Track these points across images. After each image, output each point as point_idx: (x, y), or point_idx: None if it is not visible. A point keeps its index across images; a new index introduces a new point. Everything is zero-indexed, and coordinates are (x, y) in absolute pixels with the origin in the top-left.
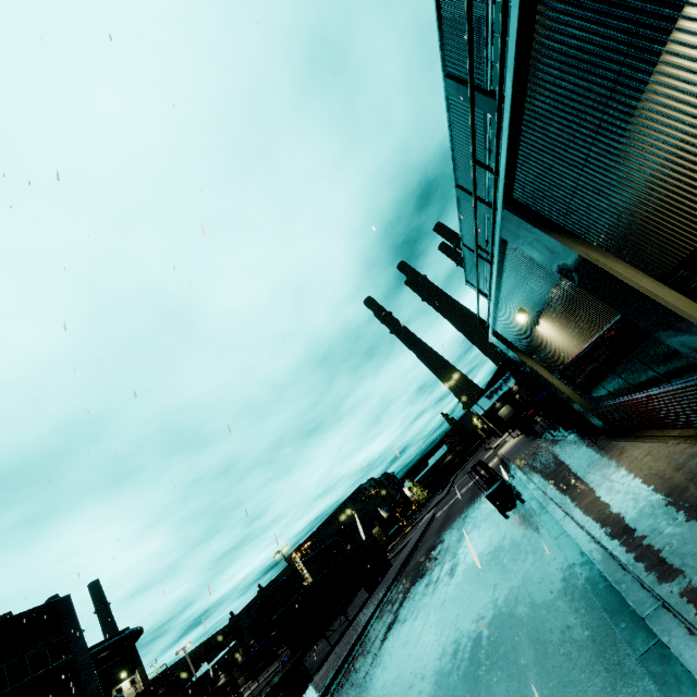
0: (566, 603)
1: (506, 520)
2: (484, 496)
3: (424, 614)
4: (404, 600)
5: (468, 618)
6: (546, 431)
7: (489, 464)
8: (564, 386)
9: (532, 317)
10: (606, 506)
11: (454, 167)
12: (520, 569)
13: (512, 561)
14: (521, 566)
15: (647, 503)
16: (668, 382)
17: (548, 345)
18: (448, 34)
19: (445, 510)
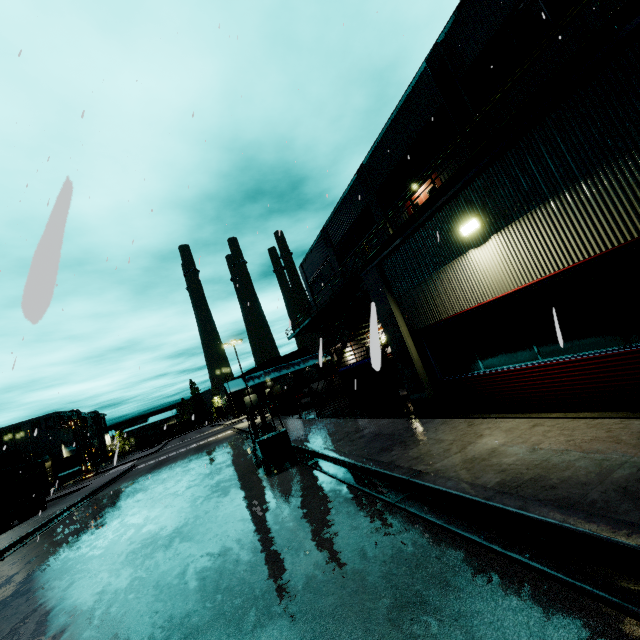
0: (525, 614)
1: (267, 476)
2: (217, 455)
3: (88, 585)
4: (51, 556)
5: (208, 607)
6: (303, 416)
7: (221, 434)
8: (415, 349)
9: (482, 232)
10: (515, 466)
11: (375, 144)
12: (324, 534)
13: (299, 522)
14: (325, 531)
15: (636, 465)
16: (621, 345)
17: (457, 284)
18: (472, 1)
19: (153, 463)
